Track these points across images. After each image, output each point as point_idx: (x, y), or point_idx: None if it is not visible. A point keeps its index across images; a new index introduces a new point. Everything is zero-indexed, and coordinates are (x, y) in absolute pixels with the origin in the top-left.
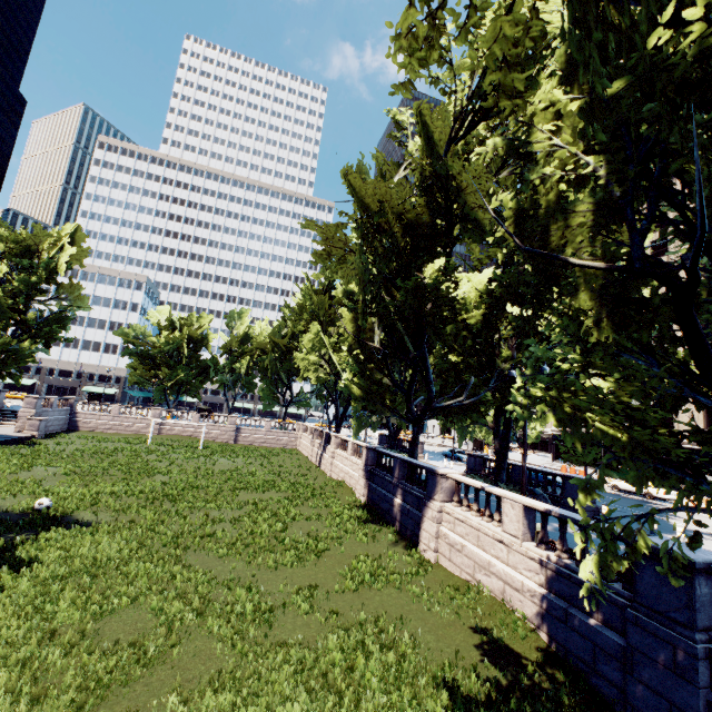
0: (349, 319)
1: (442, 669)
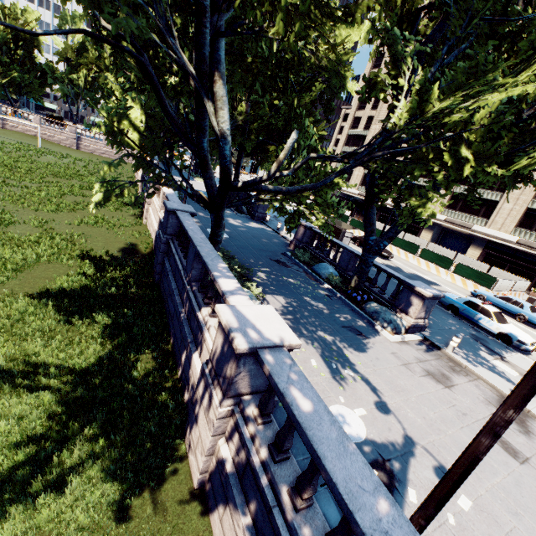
0: None
1: (90, 250)
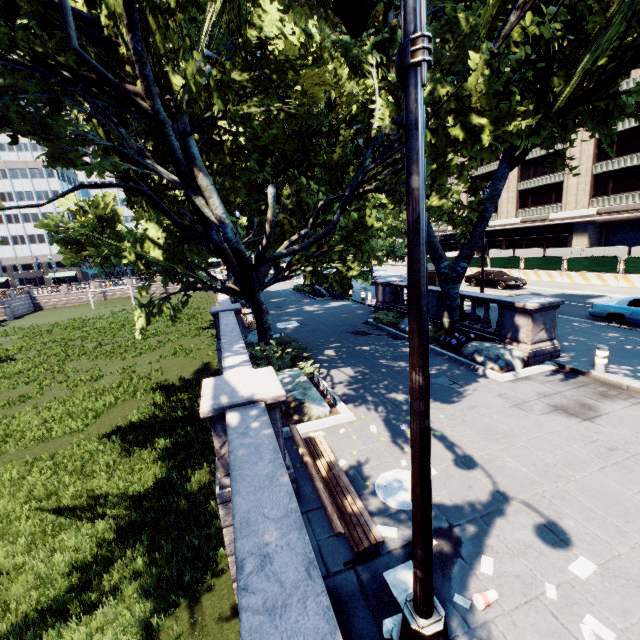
0: None
1: (164, 381)
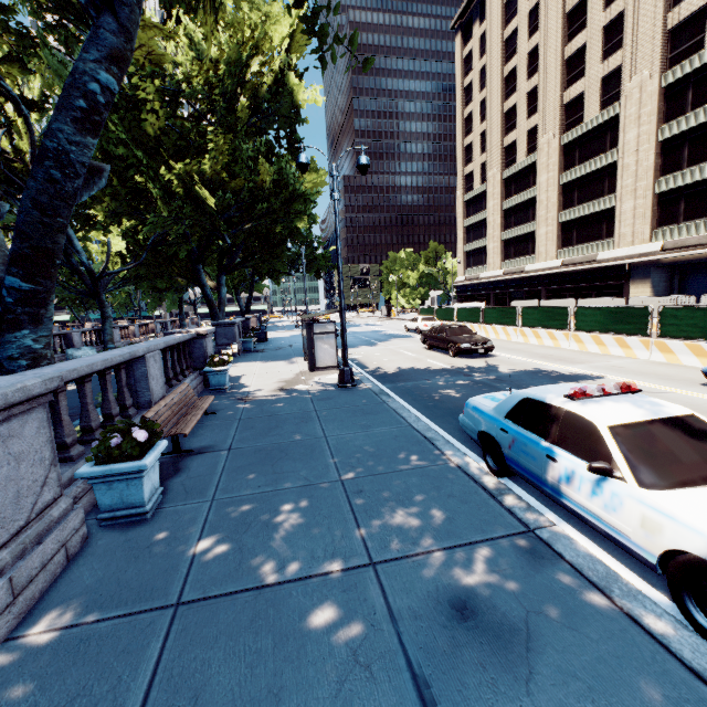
0: None
1: None
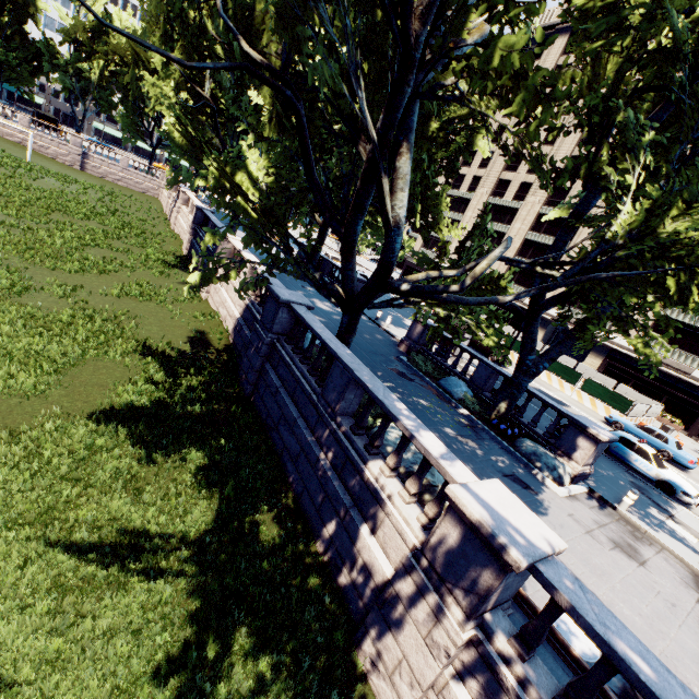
0: (180, 48)
1: (145, 339)
